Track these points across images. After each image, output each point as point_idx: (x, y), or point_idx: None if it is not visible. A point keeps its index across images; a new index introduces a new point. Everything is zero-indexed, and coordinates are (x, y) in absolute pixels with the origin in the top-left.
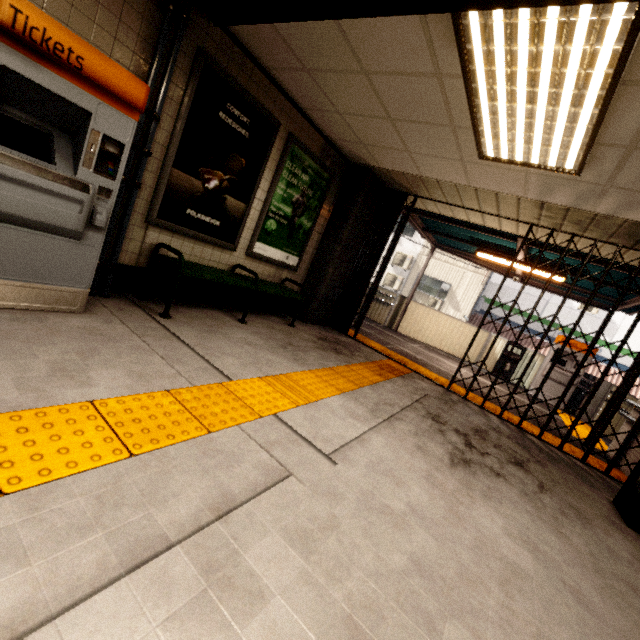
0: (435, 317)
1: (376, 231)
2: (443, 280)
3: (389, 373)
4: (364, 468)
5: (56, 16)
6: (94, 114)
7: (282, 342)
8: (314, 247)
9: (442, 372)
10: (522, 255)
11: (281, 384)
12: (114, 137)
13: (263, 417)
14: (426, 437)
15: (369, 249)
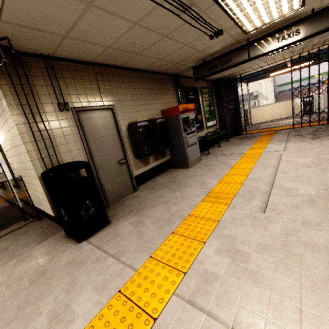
0: (264, 109)
1: (232, 95)
2: (252, 91)
3: (270, 135)
4: (293, 149)
5: (167, 103)
6: (189, 116)
7: (235, 144)
8: (216, 114)
9: (285, 125)
10: (290, 65)
11: (253, 149)
12: (192, 118)
13: (262, 153)
14: (300, 139)
15: (233, 102)
